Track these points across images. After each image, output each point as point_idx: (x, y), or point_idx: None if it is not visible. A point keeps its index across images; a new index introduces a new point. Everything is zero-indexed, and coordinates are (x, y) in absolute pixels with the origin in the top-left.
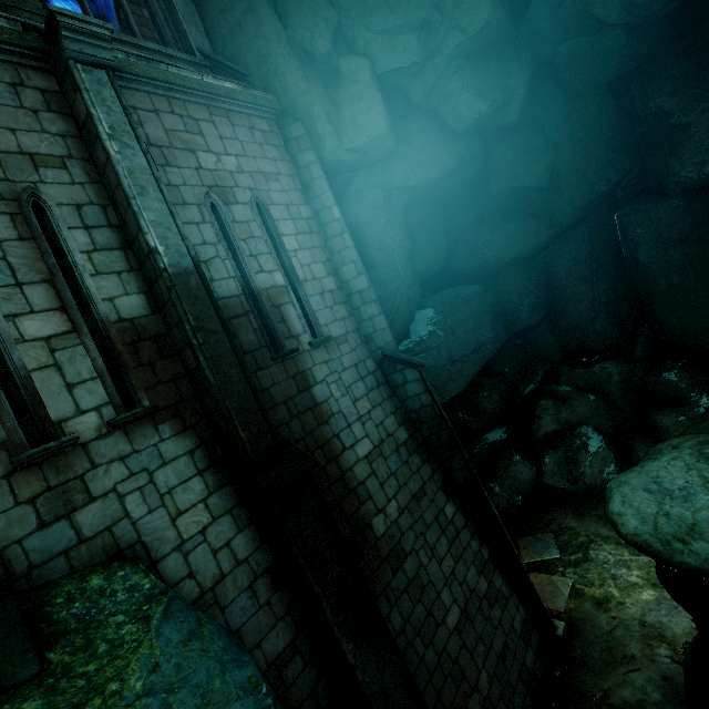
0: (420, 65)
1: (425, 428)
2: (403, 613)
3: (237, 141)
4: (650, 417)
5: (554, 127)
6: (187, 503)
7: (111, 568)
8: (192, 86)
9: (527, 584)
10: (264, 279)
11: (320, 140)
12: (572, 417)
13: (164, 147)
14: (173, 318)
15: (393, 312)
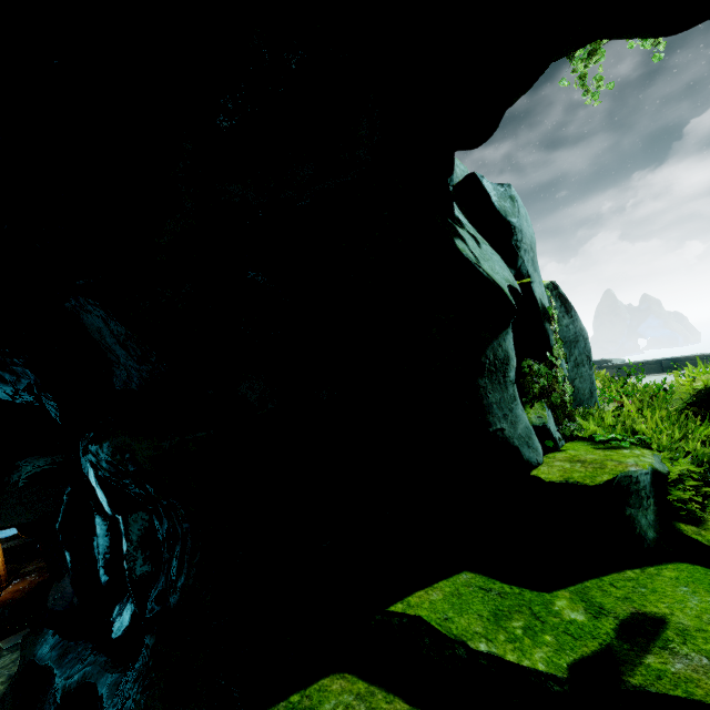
0: None
1: None
2: None
3: None
4: None
5: None
6: None
7: None
8: None
9: None
10: None
11: None
12: None
13: None
14: None
15: None
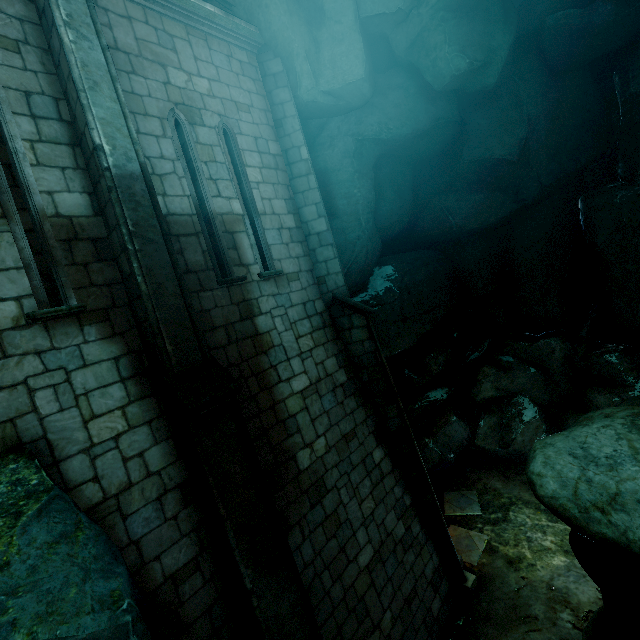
0: (405, 13)
1: (365, 373)
2: (315, 546)
3: (212, 65)
4: (586, 394)
5: (532, 102)
6: (104, 408)
7: (4, 460)
8: (170, 0)
9: (444, 535)
10: (220, 204)
11: (297, 78)
12: (511, 386)
13: (132, 55)
14: (112, 221)
15: (351, 261)
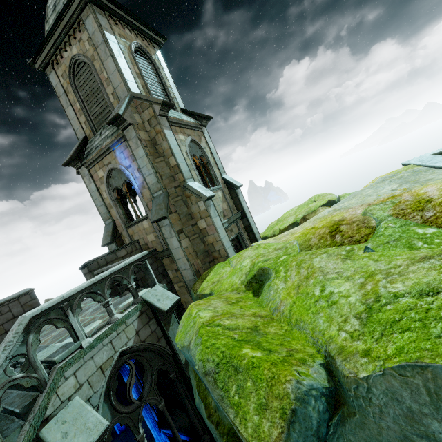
0: None
1: None
2: None
3: None
4: None
5: None
6: None
7: None
8: None
9: None
10: None
11: None
12: None
13: None
14: None
15: None
